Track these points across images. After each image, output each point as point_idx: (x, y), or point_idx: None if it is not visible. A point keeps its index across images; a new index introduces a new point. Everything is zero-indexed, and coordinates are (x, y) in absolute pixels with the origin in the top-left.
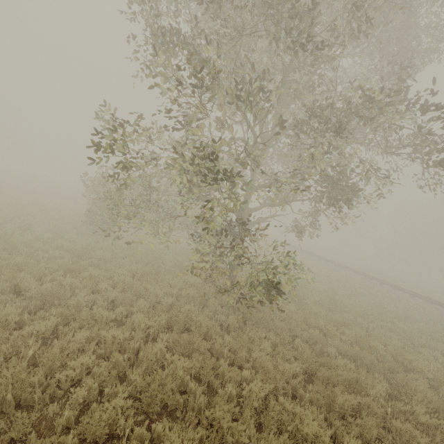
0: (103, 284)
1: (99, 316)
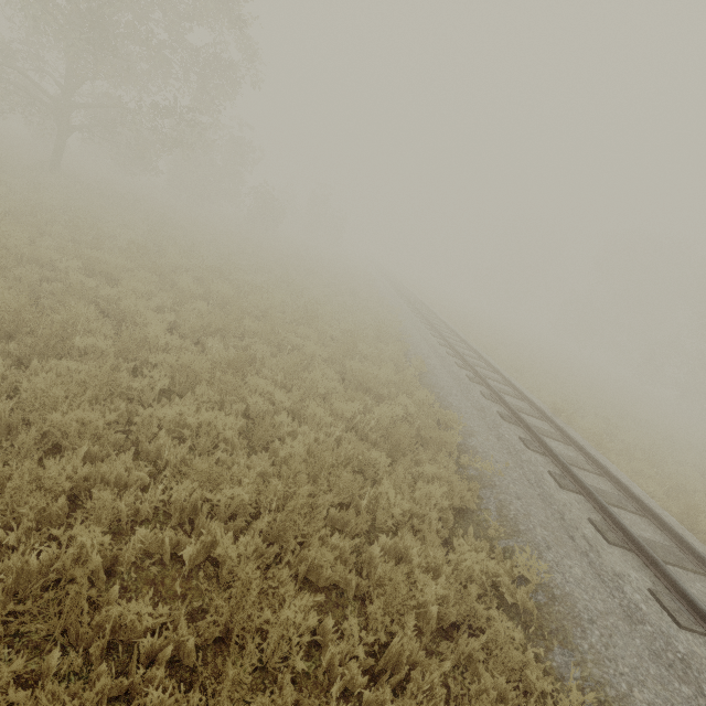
0: None
1: None
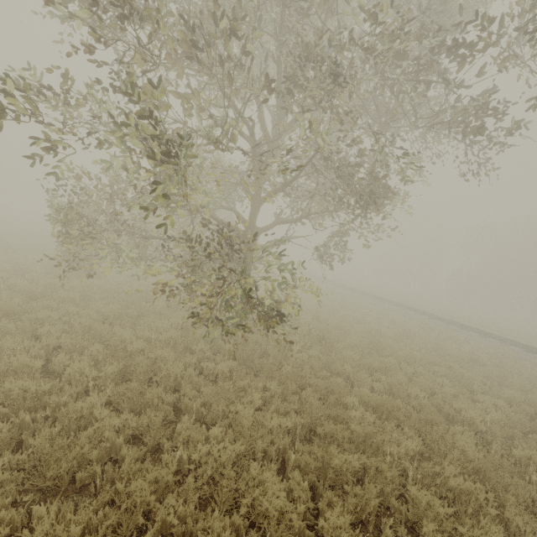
0: (45, 328)
1: (18, 365)
